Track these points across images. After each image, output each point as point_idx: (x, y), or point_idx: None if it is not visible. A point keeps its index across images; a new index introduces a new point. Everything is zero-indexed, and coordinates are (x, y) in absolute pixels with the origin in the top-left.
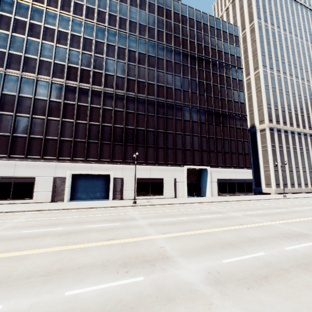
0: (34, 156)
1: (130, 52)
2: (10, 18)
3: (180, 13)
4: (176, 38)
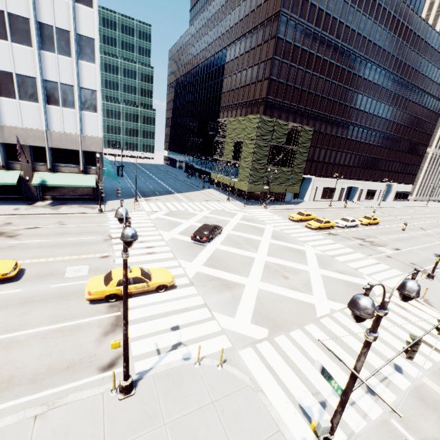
0: (337, 176)
1: (394, 95)
2: (350, 74)
3: (434, 48)
4: (421, 76)
